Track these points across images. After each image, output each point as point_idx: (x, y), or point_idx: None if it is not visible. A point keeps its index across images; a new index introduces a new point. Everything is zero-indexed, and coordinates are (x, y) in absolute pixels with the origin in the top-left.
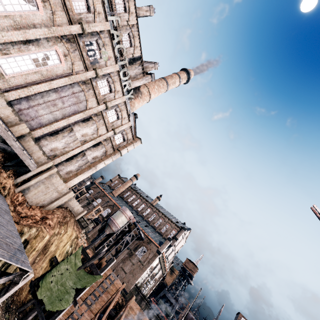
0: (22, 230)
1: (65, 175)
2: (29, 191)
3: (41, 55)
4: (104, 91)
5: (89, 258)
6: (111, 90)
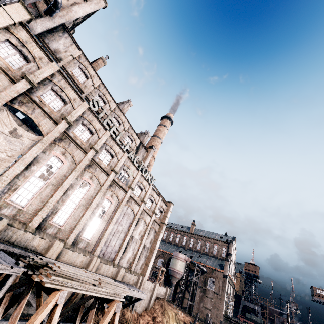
0: None
1: (140, 271)
2: (136, 307)
3: (100, 209)
4: (138, 193)
5: None
6: (142, 189)
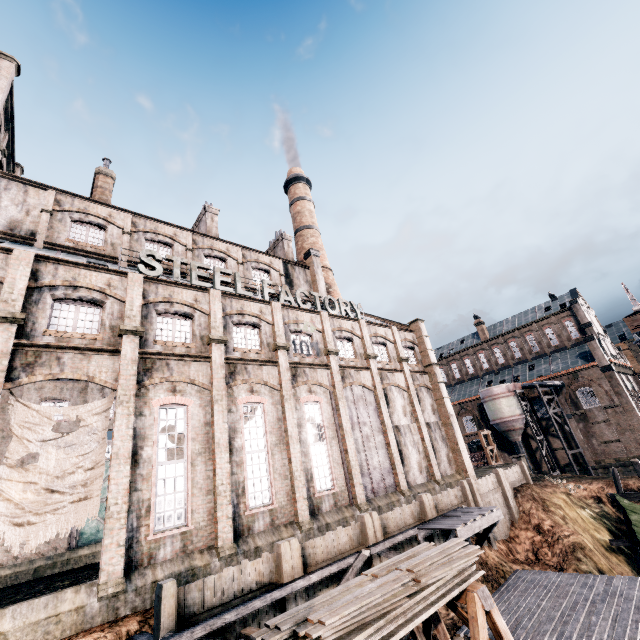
0: (583, 569)
1: (451, 468)
2: (493, 533)
3: (309, 427)
4: (350, 351)
5: None
6: (350, 339)
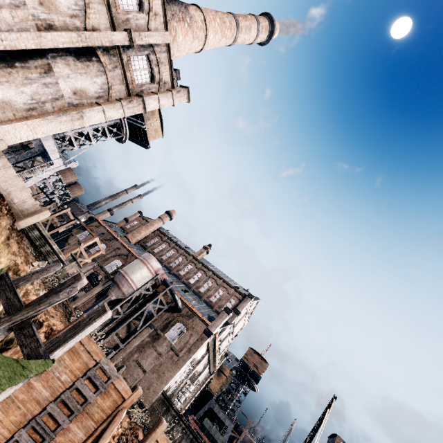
0: None
1: None
2: None
3: None
4: None
5: (20, 307)
6: None
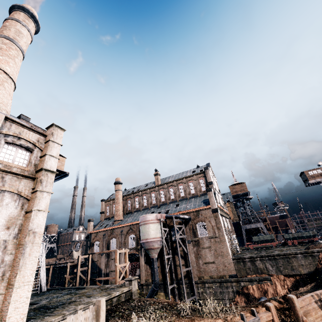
0: None
1: None
2: None
3: None
4: None
5: None
6: None
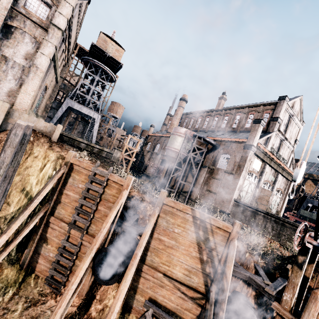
0: None
1: (9, 99)
2: None
3: None
4: None
5: None
6: None
